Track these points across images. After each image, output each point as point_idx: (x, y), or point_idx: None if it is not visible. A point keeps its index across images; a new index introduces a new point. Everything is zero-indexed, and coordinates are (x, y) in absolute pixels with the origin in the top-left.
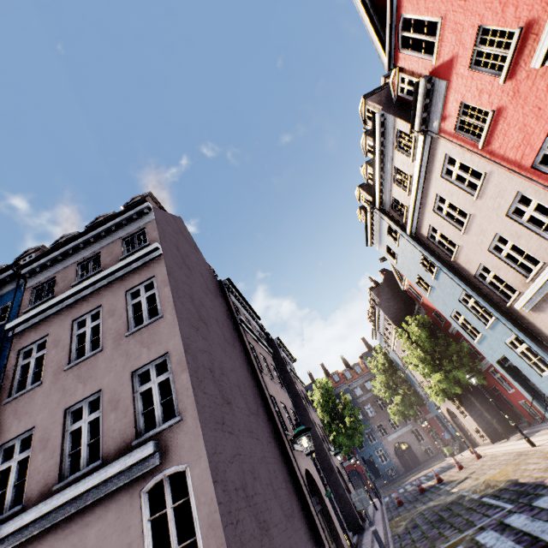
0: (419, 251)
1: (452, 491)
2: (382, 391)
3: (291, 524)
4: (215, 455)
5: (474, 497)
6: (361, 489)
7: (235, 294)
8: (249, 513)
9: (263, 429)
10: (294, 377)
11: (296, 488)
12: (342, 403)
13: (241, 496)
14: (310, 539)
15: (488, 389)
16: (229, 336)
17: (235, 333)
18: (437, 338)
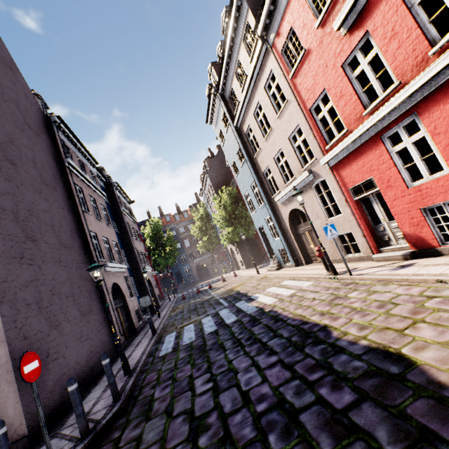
0: (238, 143)
1: (211, 294)
2: (196, 233)
3: (87, 318)
4: (4, 283)
5: (217, 298)
6: (148, 296)
7: (68, 134)
8: (40, 318)
9: (75, 258)
10: (126, 216)
11: (101, 296)
12: (167, 237)
13: (32, 308)
14: (103, 324)
15: (255, 240)
16: (50, 179)
17: (59, 175)
18: (238, 205)
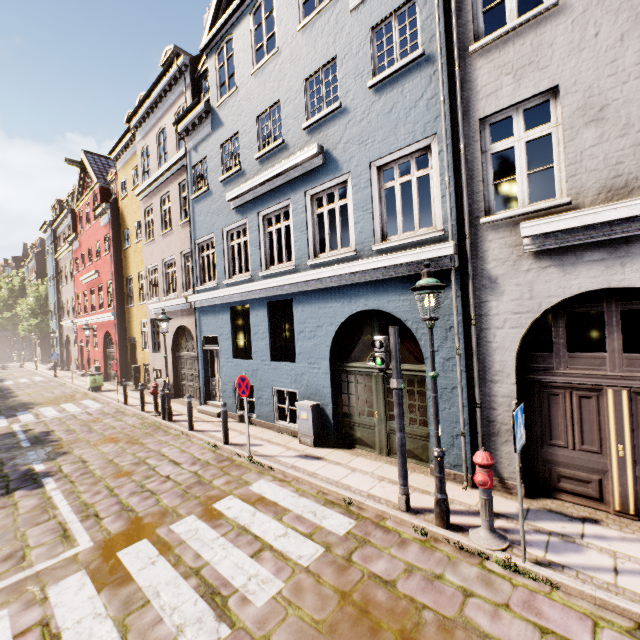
0: (54, 270)
1: None
2: None
3: None
4: None
5: None
6: None
7: None
8: None
9: None
10: None
11: None
12: None
13: None
14: None
15: None
16: None
17: None
18: None
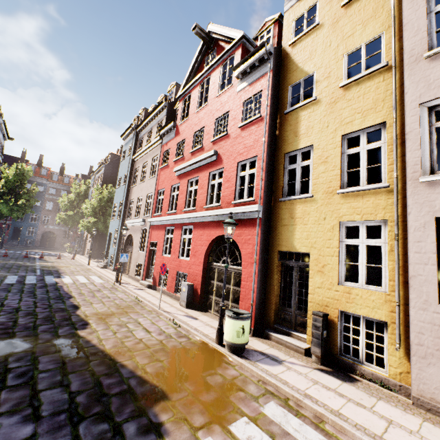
0: (128, 170)
1: (36, 263)
2: (64, 203)
3: None
4: None
5: (38, 268)
6: None
7: None
8: None
9: None
10: None
11: None
12: (29, 190)
13: None
14: None
15: None
16: None
17: None
18: None
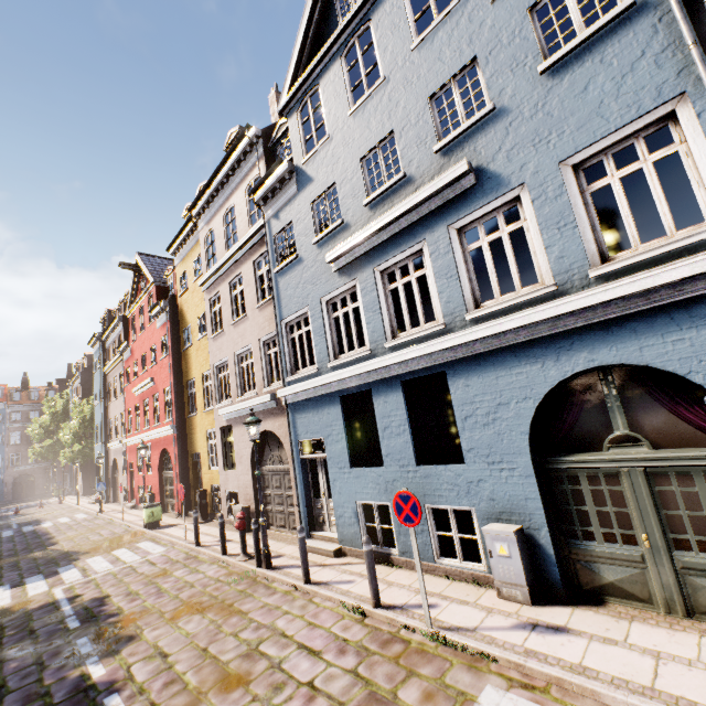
0: (101, 386)
1: (11, 520)
2: (37, 432)
3: None
4: None
5: (14, 523)
6: None
7: None
8: None
9: None
10: None
11: None
12: None
13: None
14: None
15: None
16: None
17: None
18: None
